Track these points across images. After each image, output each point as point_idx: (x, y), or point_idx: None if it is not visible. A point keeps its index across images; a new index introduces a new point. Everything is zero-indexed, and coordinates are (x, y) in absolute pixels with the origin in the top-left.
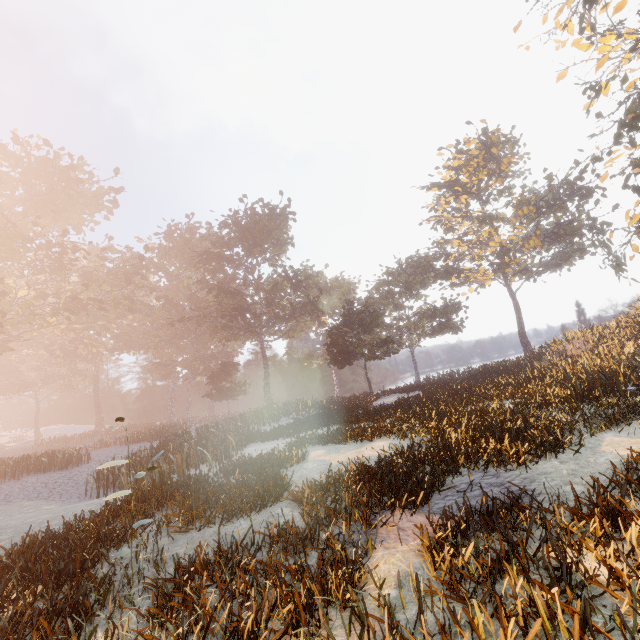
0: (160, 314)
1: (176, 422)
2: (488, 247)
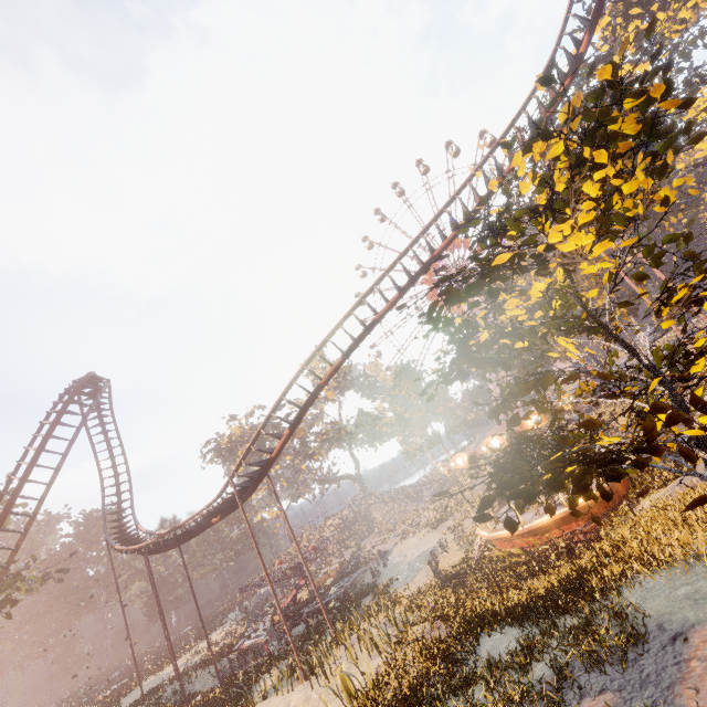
0: None
1: None
2: None
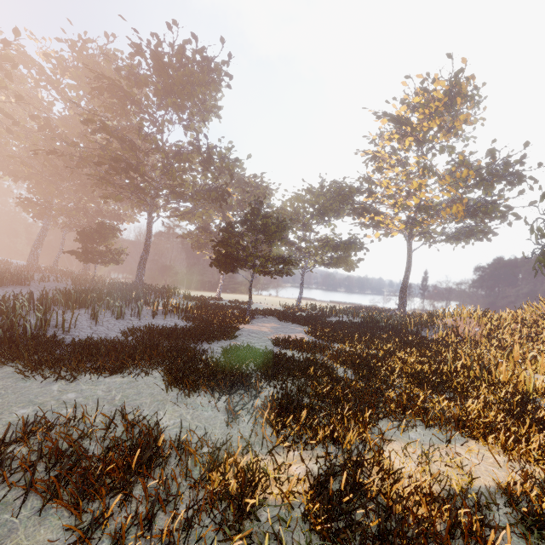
0: (37, 140)
1: (36, 269)
2: (410, 199)
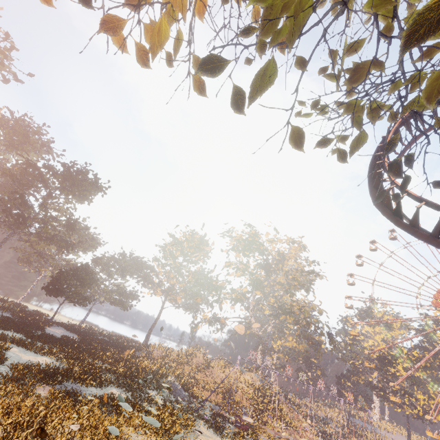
0: None
1: None
2: (170, 281)
